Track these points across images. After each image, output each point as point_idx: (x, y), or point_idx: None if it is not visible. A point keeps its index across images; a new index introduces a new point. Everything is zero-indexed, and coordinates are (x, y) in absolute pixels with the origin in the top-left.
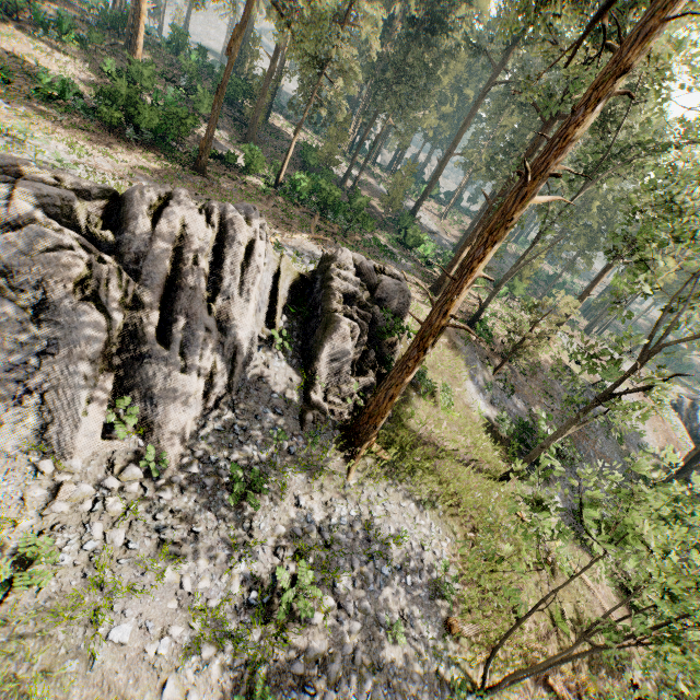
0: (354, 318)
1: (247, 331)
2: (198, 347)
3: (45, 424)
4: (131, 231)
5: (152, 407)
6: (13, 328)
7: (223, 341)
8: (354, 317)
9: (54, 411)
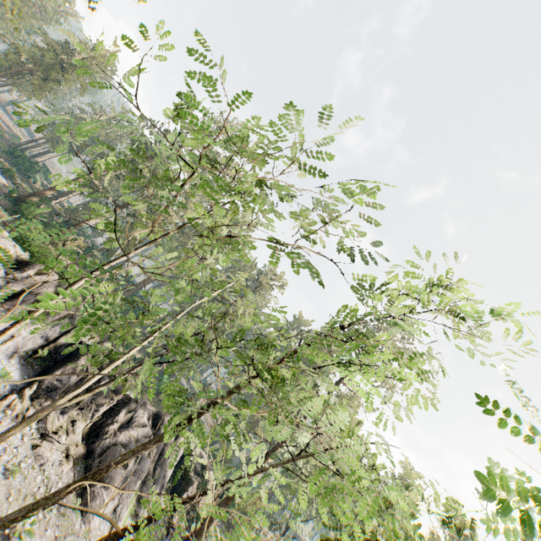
0: (197, 482)
1: (168, 478)
2: (159, 482)
3: (118, 504)
4: (160, 430)
5: (139, 506)
6: (133, 462)
7: (162, 481)
8: (197, 481)
9: (123, 499)
